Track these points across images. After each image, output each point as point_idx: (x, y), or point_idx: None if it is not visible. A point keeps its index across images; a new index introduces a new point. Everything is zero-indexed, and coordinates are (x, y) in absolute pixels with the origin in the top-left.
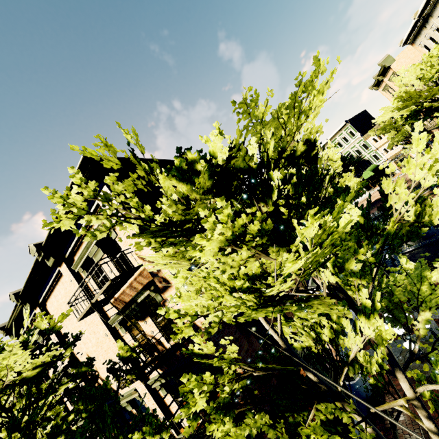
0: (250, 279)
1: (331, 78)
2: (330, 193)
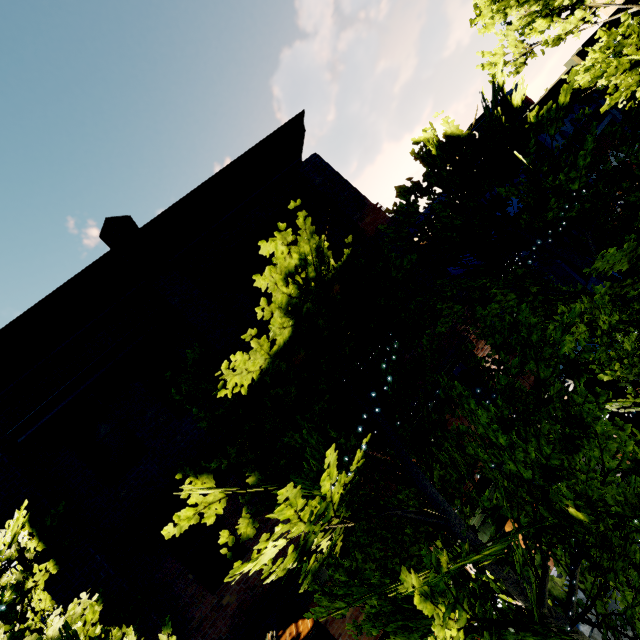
0: None
1: None
2: None
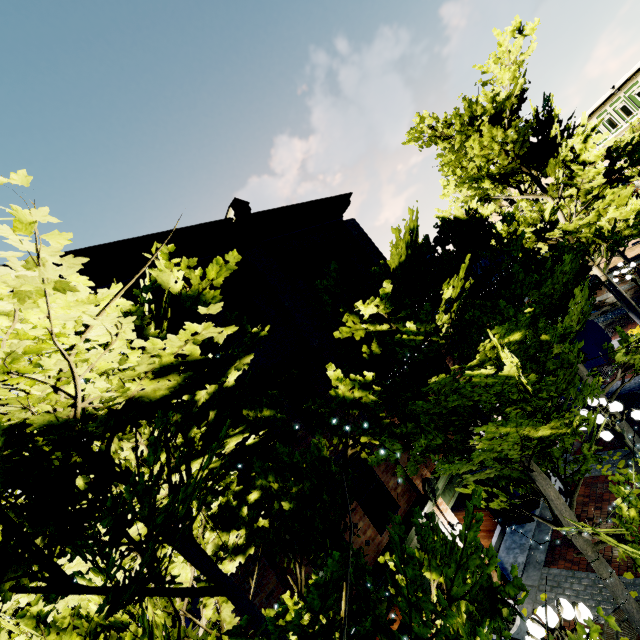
0: (112, 626)
1: (48, 237)
2: (571, 233)
